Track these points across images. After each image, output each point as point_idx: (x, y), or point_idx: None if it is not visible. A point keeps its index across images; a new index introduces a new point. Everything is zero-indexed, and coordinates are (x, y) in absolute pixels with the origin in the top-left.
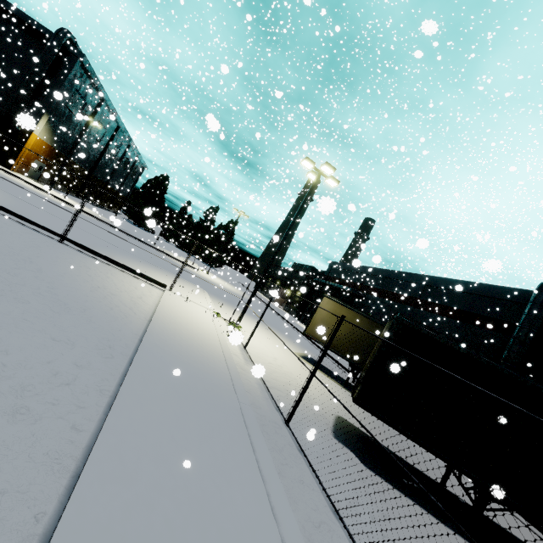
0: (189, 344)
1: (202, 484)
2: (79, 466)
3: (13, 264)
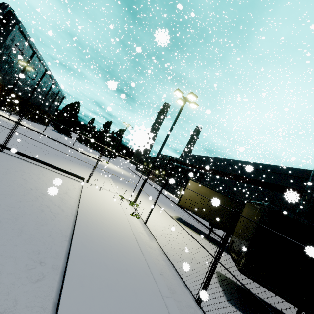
0: (109, 235)
1: None
2: None
3: None
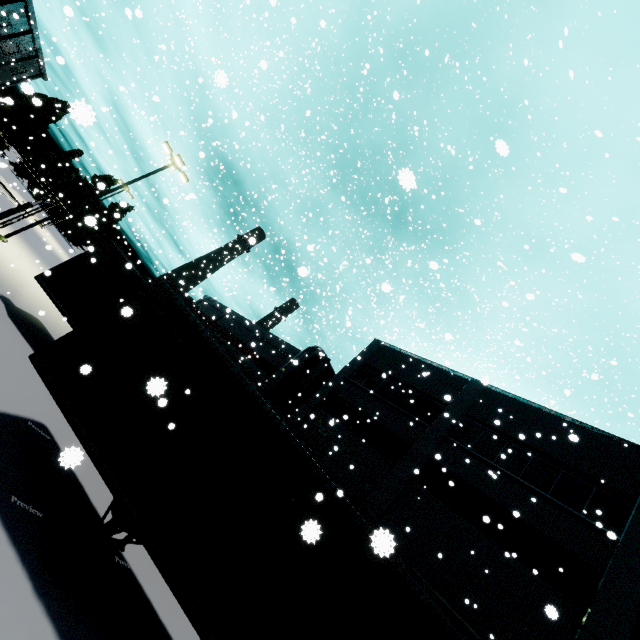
0: None
1: None
2: None
3: None
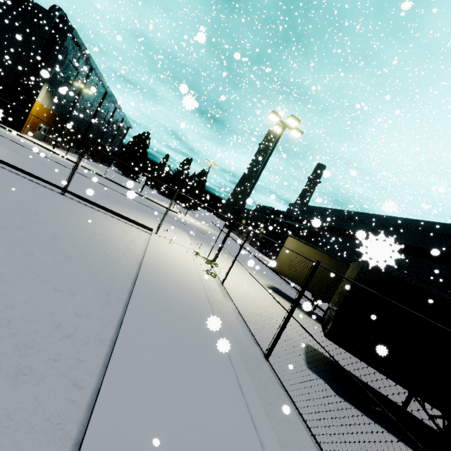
0: (176, 285)
1: (200, 441)
2: (80, 431)
3: (20, 217)
